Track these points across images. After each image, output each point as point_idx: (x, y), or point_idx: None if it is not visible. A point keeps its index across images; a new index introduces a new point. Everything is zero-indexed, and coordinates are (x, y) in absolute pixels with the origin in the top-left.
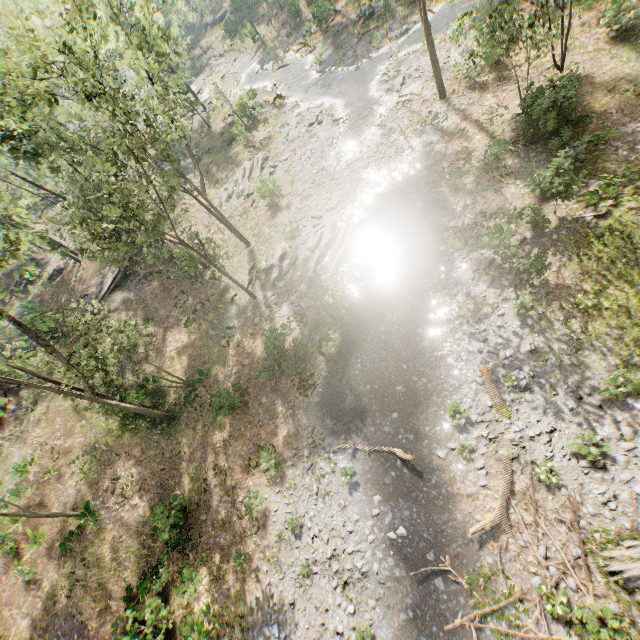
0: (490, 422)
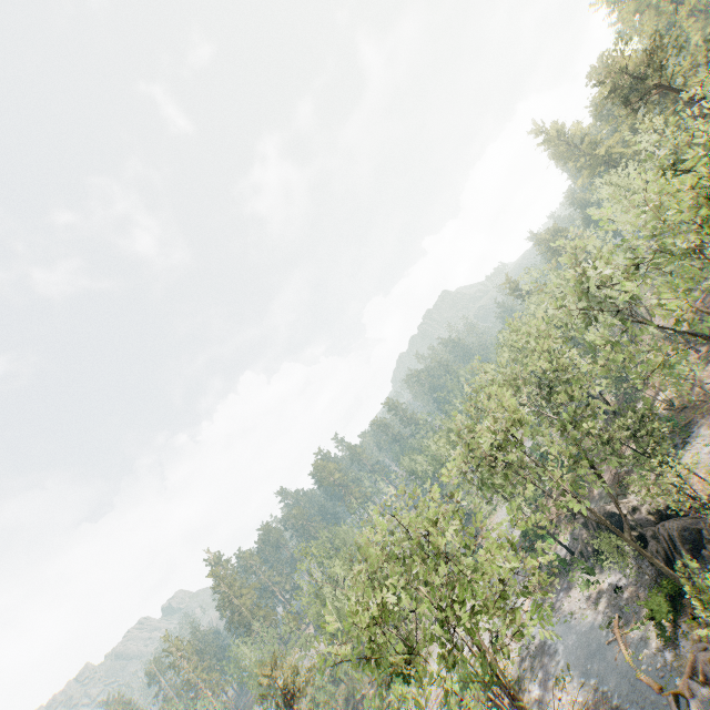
0: None
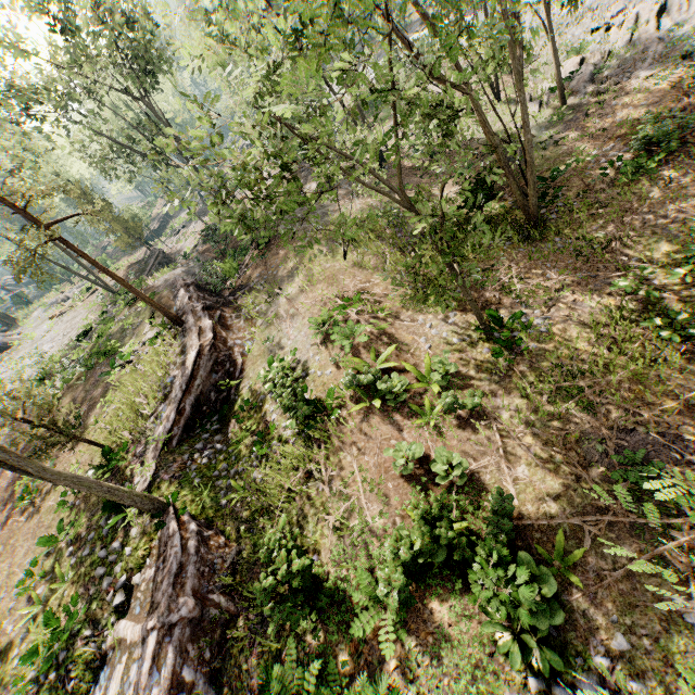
0: None
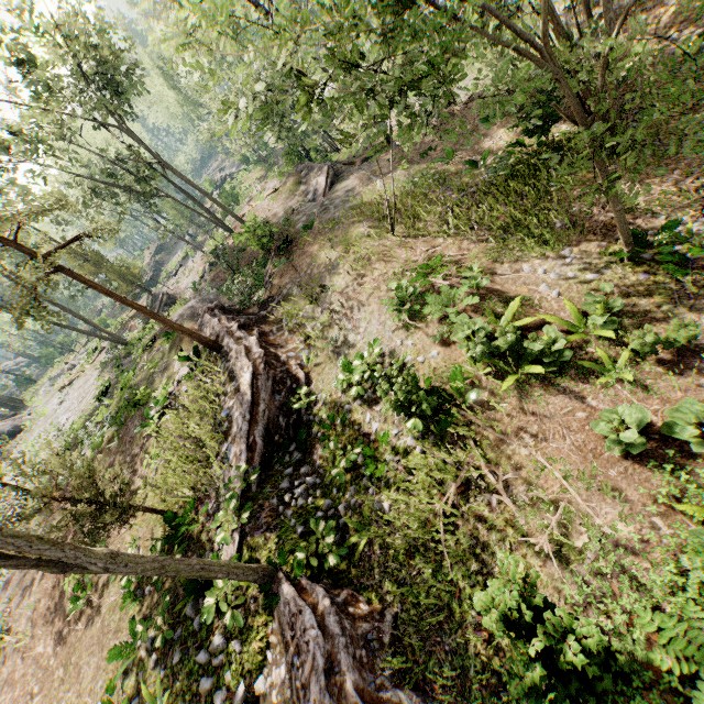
0: None
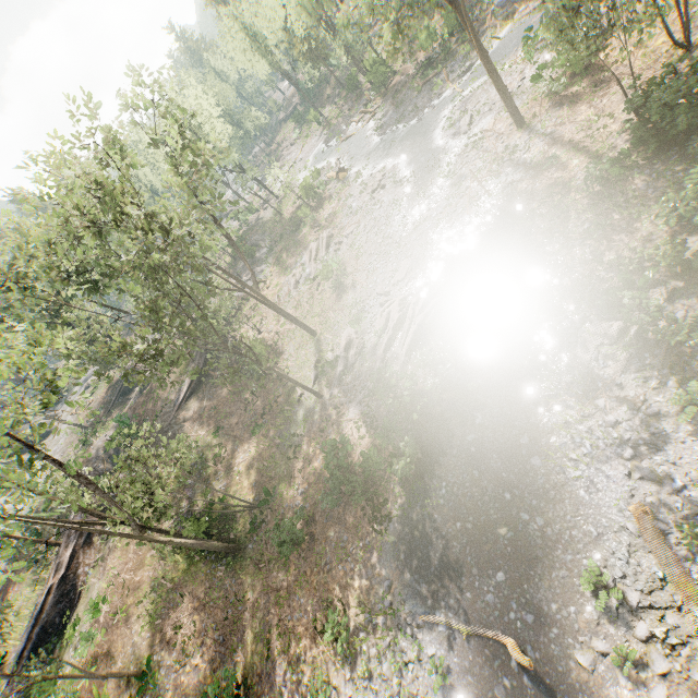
0: (665, 610)
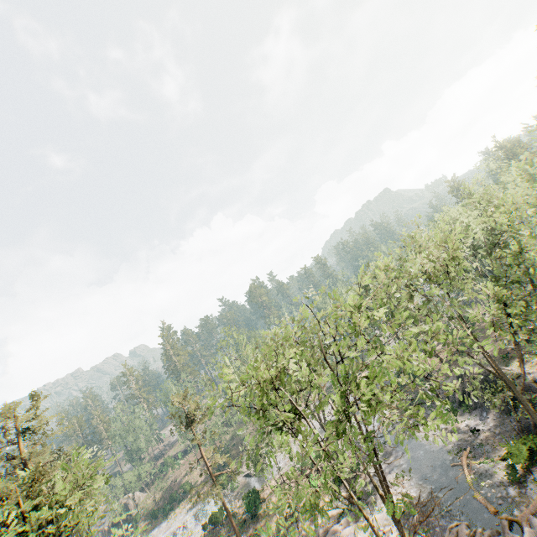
0: None
